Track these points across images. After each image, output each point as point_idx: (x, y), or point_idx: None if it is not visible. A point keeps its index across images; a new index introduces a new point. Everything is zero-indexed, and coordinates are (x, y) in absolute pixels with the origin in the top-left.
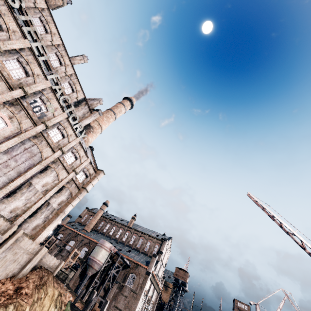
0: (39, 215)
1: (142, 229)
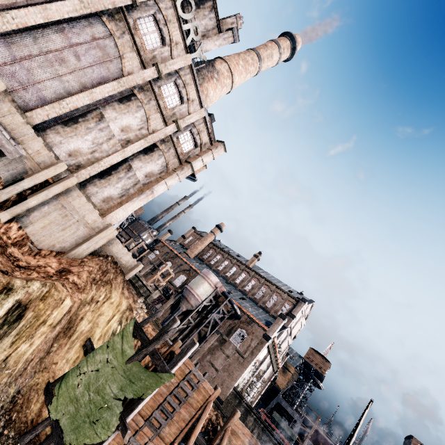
0: (114, 180)
1: (267, 276)
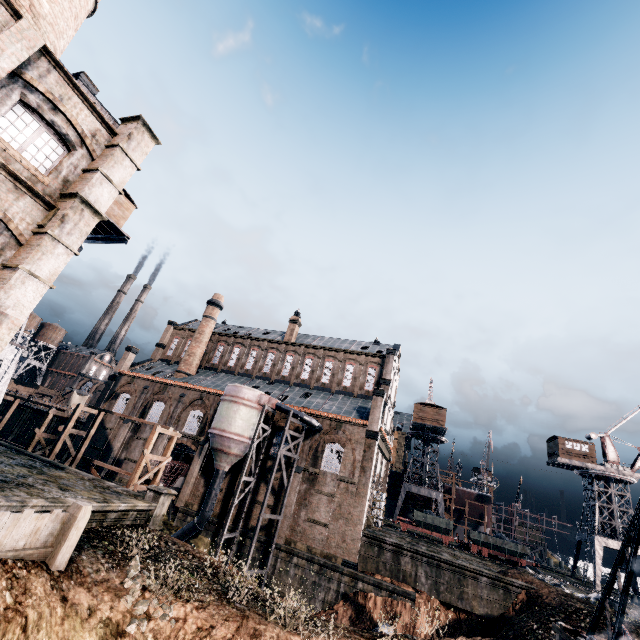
0: None
1: (323, 342)
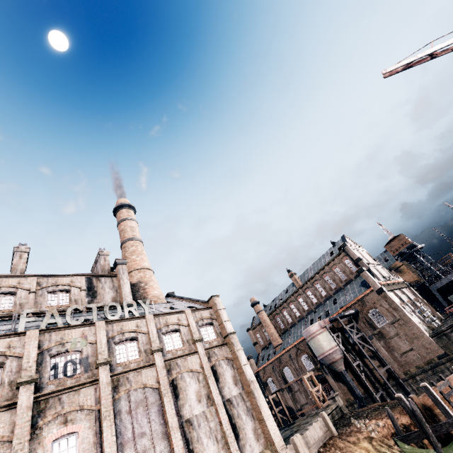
0: (240, 422)
1: (312, 270)
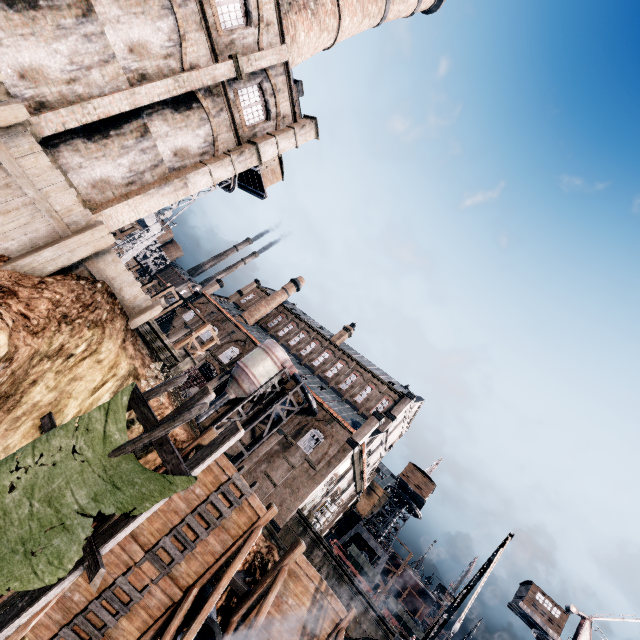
0: (115, 150)
1: (360, 359)
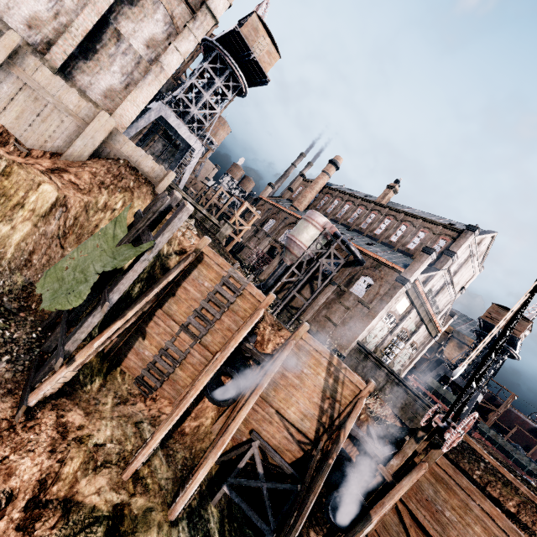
0: (106, 61)
1: (411, 211)
